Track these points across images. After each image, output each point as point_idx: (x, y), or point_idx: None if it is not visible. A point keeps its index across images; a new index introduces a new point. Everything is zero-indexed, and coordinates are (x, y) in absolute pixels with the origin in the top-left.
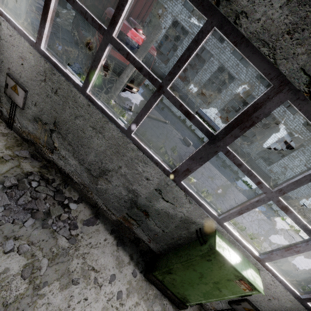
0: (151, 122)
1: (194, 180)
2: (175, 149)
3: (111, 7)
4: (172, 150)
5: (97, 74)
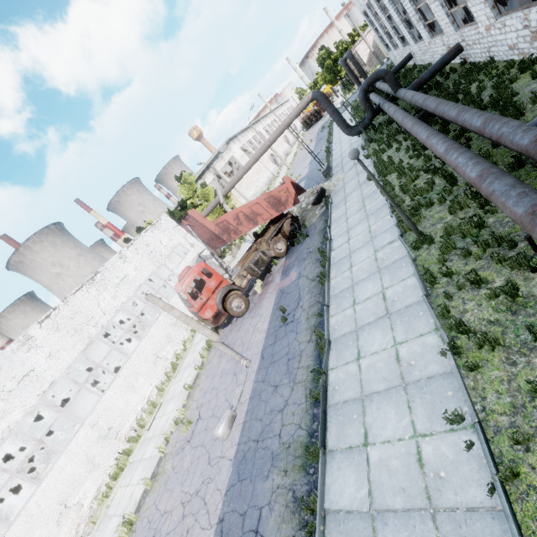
0: (225, 364)
1: (144, 485)
2: (182, 423)
3: (213, 244)
4: (191, 423)
5: (109, 372)
